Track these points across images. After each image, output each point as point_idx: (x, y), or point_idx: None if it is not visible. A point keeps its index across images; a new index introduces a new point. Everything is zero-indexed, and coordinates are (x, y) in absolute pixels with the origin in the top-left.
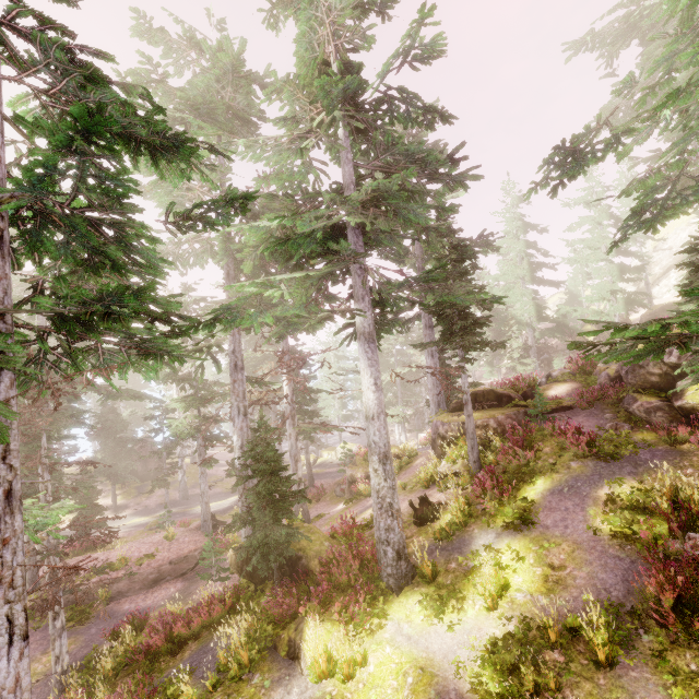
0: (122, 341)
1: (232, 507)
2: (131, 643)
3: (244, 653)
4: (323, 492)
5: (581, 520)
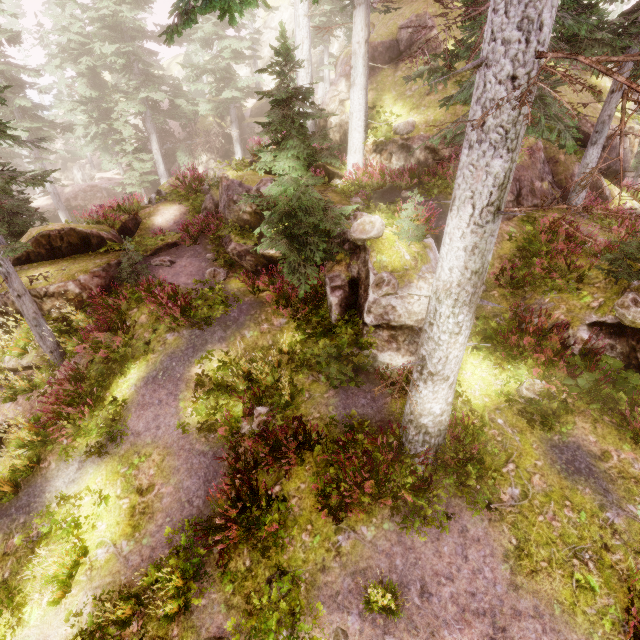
0: None
1: None
2: None
3: None
4: None
5: (174, 413)
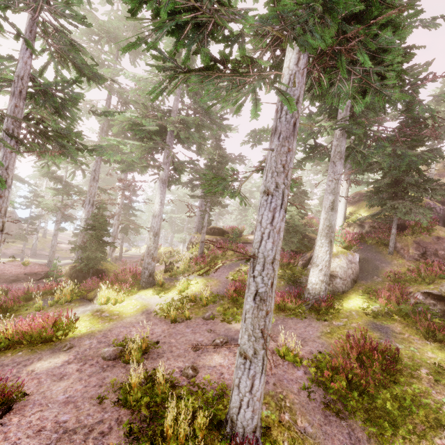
0: (56, 145)
1: (66, 264)
2: (3, 294)
3: (68, 295)
4: (126, 264)
5: (226, 275)
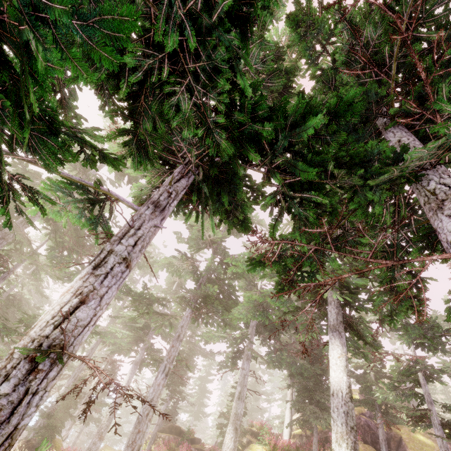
0: None
1: None
2: None
3: None
4: None
5: None
